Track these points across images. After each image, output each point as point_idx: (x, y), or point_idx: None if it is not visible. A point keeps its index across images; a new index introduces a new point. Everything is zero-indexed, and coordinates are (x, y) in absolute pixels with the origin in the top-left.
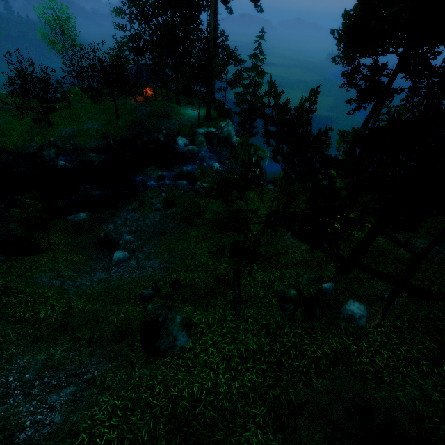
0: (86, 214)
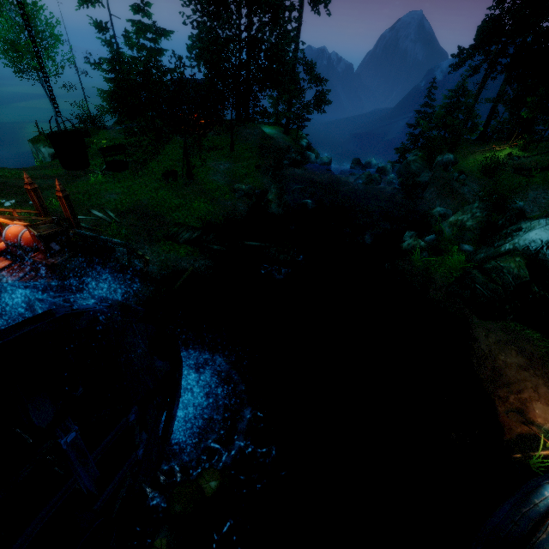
0: (442, 208)
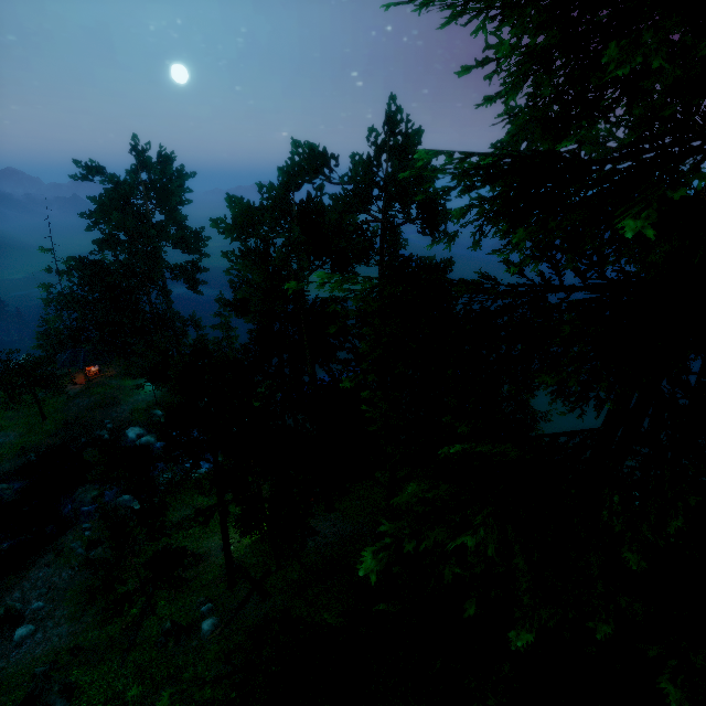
0: None
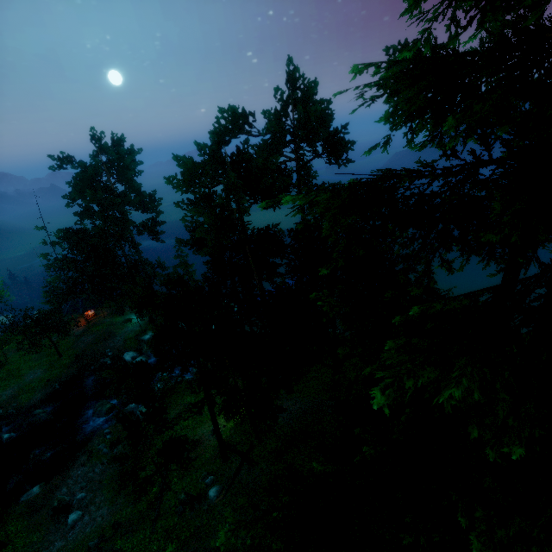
0: (39, 486)
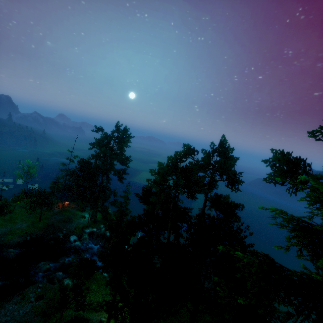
0: None
